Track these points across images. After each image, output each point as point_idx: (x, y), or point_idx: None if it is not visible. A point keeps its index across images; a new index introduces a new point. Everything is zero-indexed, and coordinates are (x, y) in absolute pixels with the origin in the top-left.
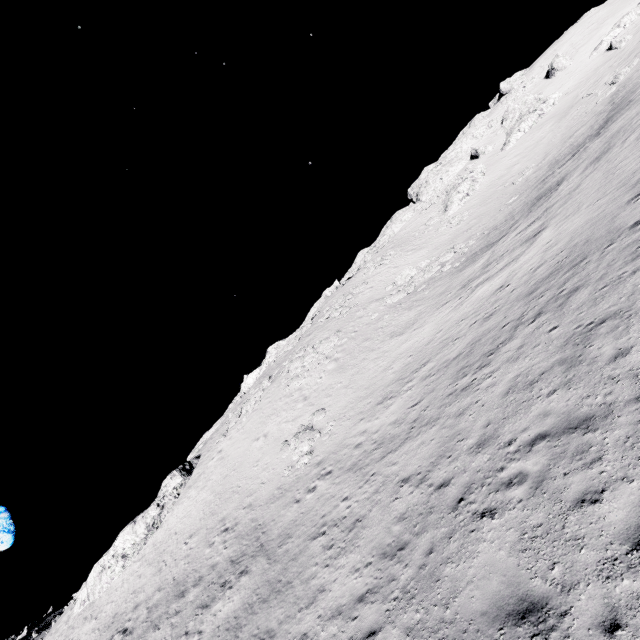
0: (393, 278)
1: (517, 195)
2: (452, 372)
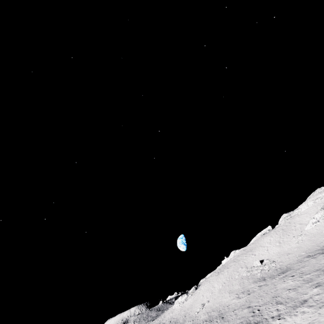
0: (259, 258)
1: (305, 252)
2: (206, 319)
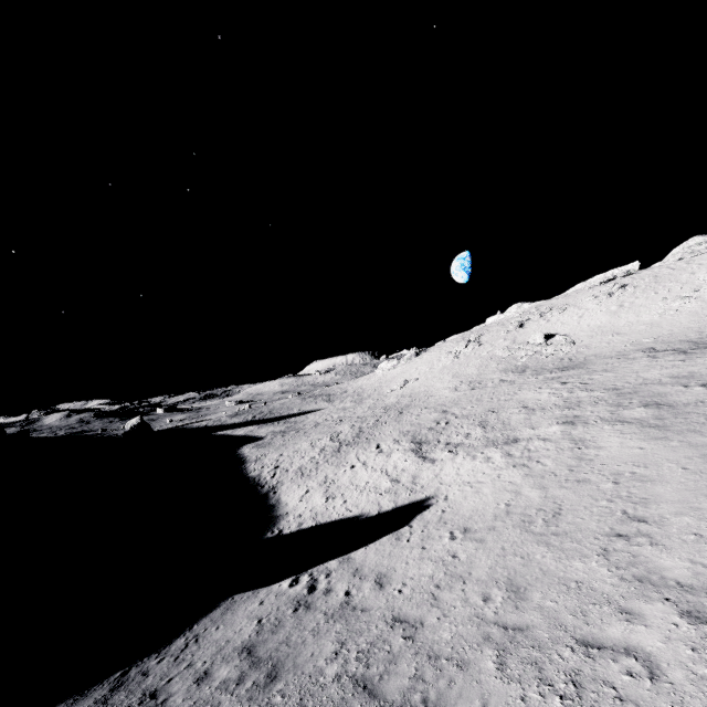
0: (551, 329)
1: (653, 339)
2: (389, 405)
